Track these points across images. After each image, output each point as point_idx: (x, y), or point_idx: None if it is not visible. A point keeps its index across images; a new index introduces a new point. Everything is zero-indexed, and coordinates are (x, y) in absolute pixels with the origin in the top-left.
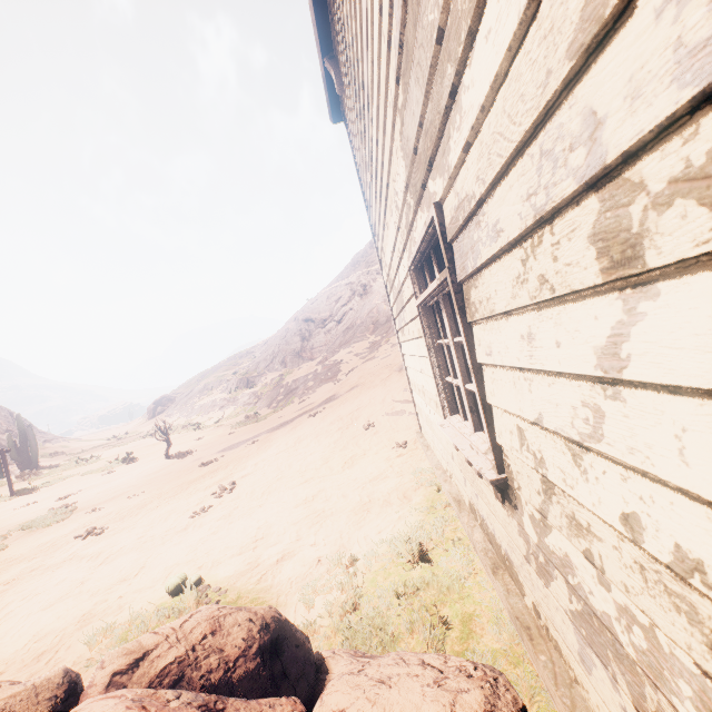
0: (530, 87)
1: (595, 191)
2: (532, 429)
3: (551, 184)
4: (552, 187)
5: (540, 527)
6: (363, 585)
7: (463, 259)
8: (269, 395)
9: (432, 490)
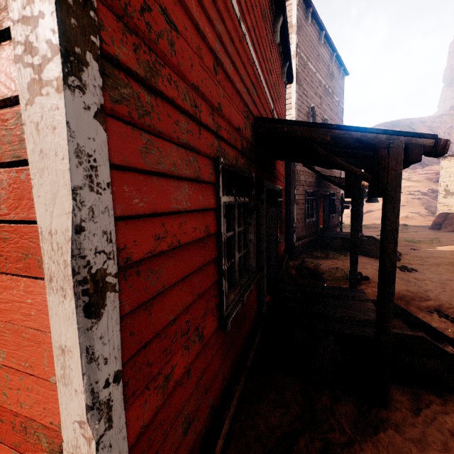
0: None
1: None
2: None
3: None
4: None
5: None
6: None
7: None
8: None
9: None
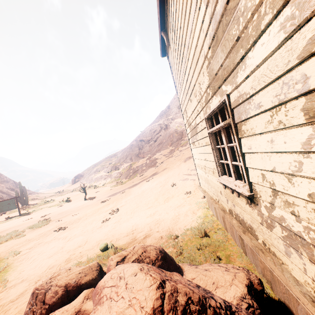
0: (280, 63)
1: (304, 96)
2: (269, 173)
3: (287, 93)
4: (287, 94)
5: (269, 209)
6: (182, 246)
7: (239, 115)
8: (126, 173)
9: (205, 210)
